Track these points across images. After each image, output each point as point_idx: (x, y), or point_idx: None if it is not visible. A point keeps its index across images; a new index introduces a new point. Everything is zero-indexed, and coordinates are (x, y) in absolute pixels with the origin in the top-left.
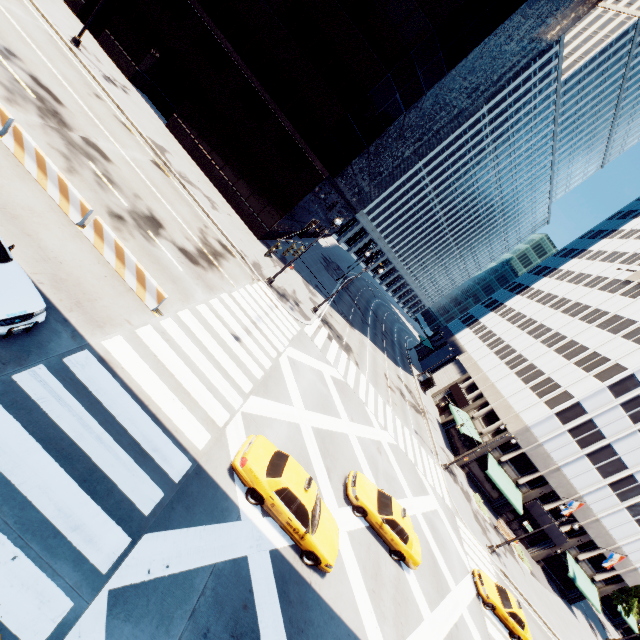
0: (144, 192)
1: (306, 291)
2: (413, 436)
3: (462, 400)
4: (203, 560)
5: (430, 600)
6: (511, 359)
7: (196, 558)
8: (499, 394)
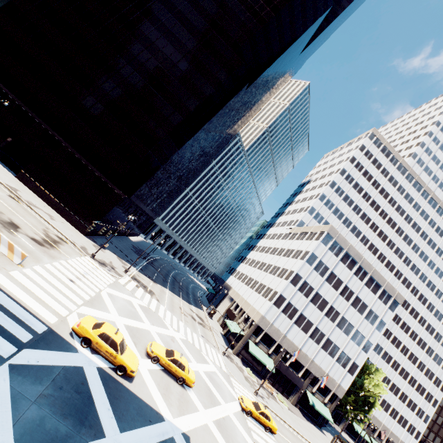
0: (6, 211)
1: (120, 262)
2: (200, 337)
3: (233, 316)
4: (57, 363)
5: (205, 405)
6: (252, 284)
7: (53, 362)
8: (249, 304)
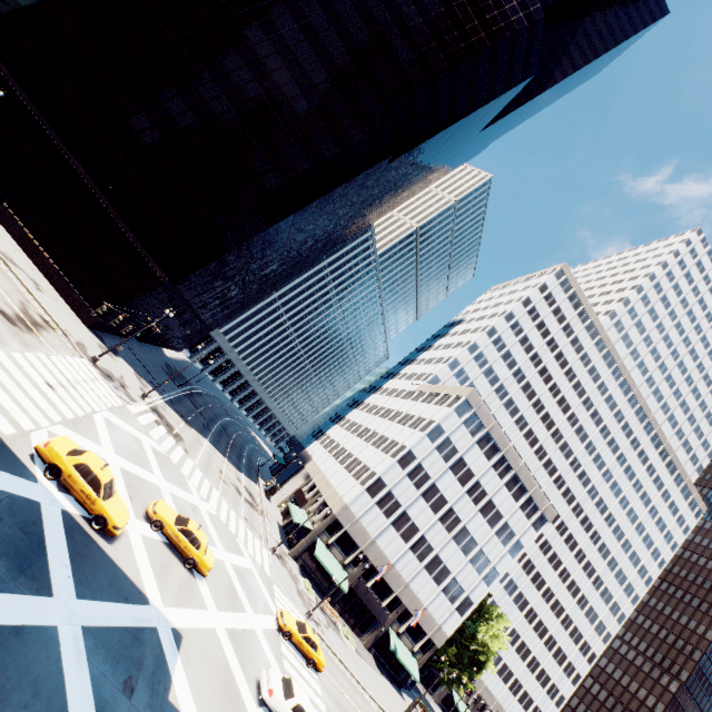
0: None
1: (137, 381)
2: (241, 519)
3: (303, 500)
4: (2, 487)
5: (220, 606)
6: (343, 457)
7: None
8: (331, 486)
